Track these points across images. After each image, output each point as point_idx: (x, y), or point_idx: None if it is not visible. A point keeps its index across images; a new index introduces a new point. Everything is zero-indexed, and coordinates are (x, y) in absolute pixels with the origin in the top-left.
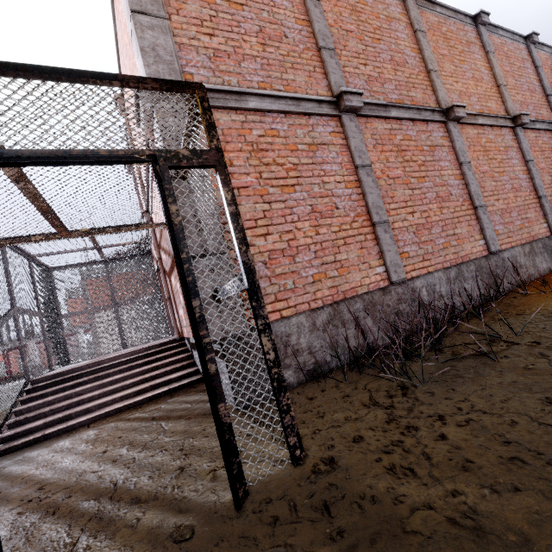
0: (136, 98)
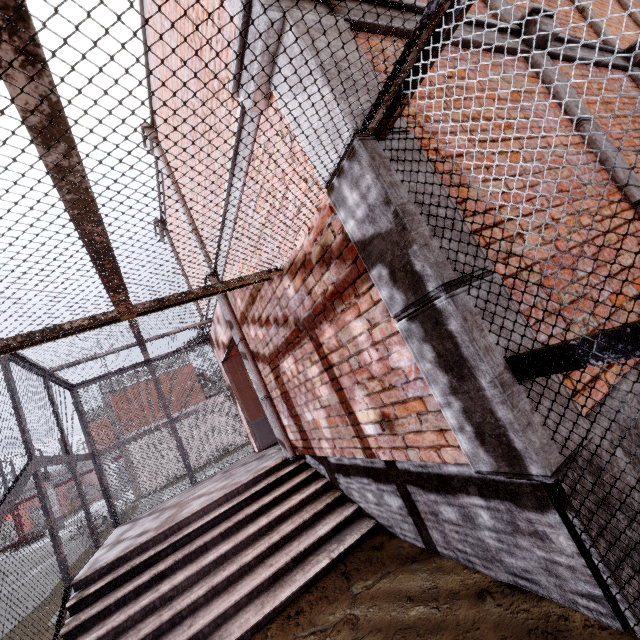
0: (244, 17)
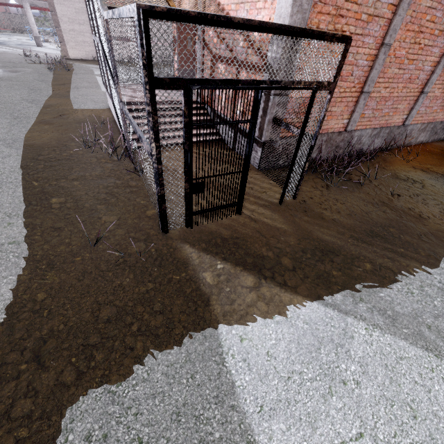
0: None
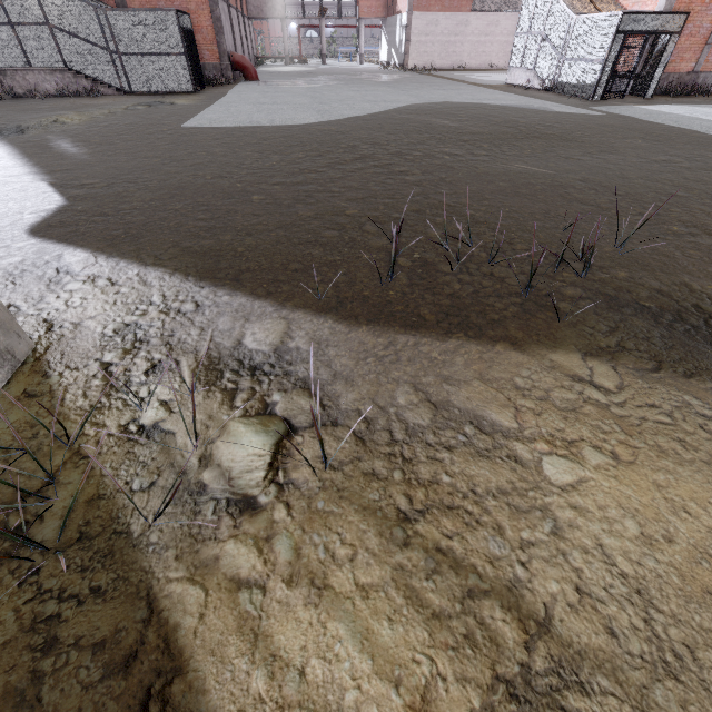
0: None
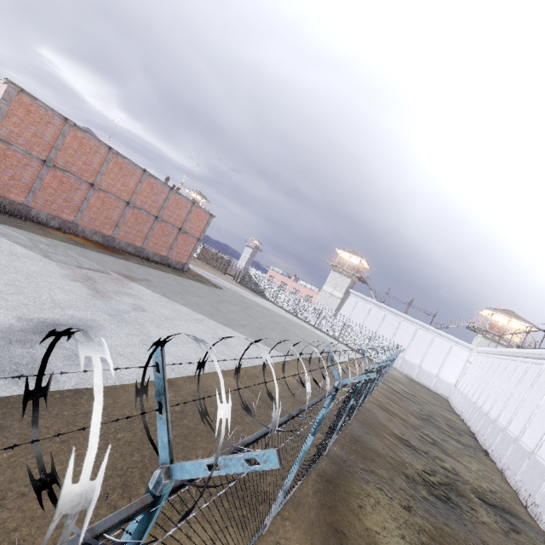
0: None
